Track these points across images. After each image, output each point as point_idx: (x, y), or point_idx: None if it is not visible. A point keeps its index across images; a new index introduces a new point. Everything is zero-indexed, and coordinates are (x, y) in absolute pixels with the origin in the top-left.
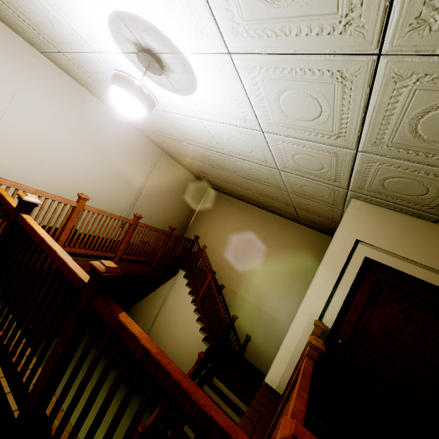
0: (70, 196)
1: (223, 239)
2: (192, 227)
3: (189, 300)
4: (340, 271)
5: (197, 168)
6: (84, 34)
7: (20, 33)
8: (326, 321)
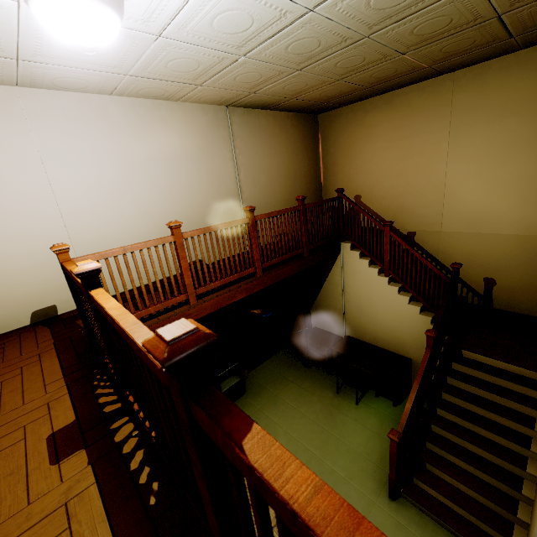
0: None
1: (378, 171)
2: (327, 183)
3: (374, 274)
4: None
5: (284, 94)
6: None
7: None
8: None
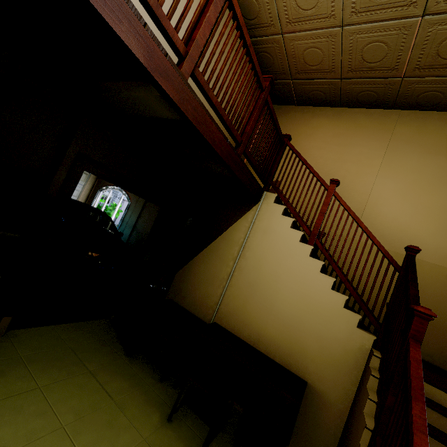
0: None
1: None
2: None
3: (296, 238)
4: None
5: (286, 6)
6: None
7: None
8: None
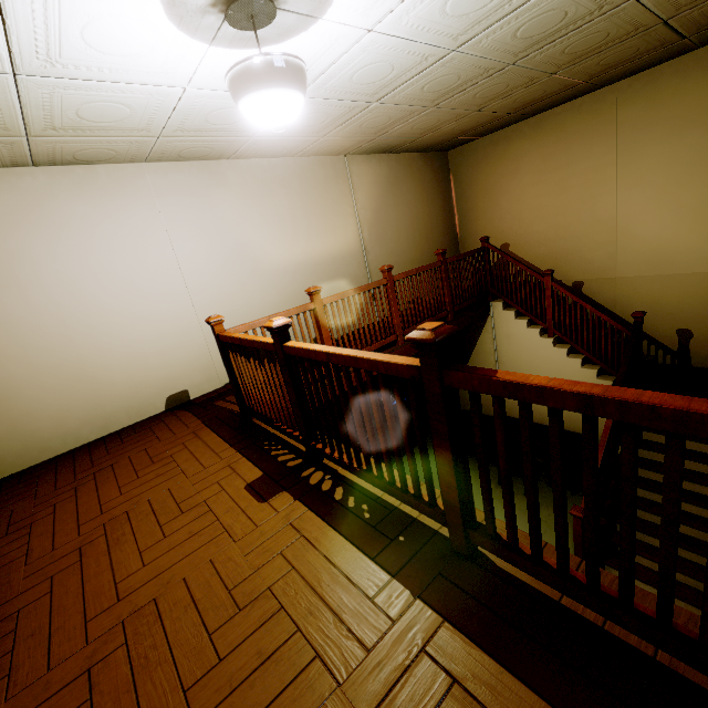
0: (297, 305)
1: (529, 212)
2: (464, 233)
3: (535, 335)
4: None
5: (412, 134)
6: (159, 76)
7: (116, 159)
8: None
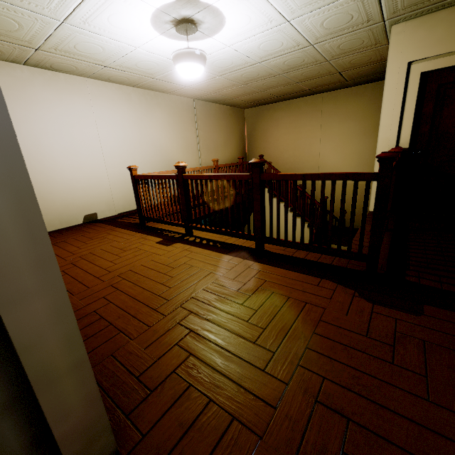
0: None
1: (282, 147)
2: (249, 154)
3: (282, 206)
4: (402, 100)
5: (230, 95)
6: (129, 40)
7: (73, 72)
8: (403, 144)
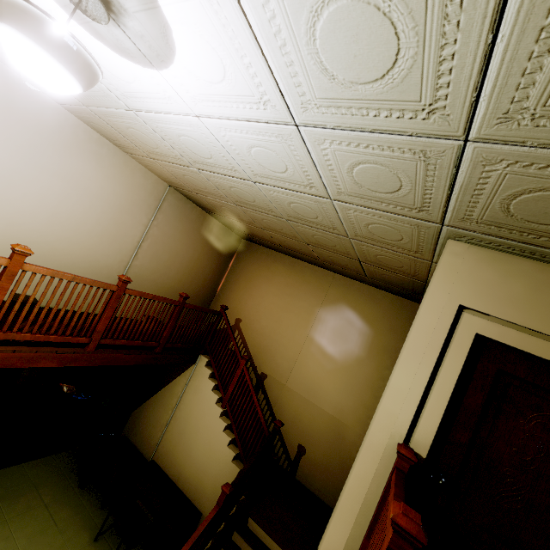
0: None
1: (263, 308)
2: (221, 293)
3: (213, 400)
4: (436, 359)
5: (220, 210)
6: None
7: None
8: (417, 445)
